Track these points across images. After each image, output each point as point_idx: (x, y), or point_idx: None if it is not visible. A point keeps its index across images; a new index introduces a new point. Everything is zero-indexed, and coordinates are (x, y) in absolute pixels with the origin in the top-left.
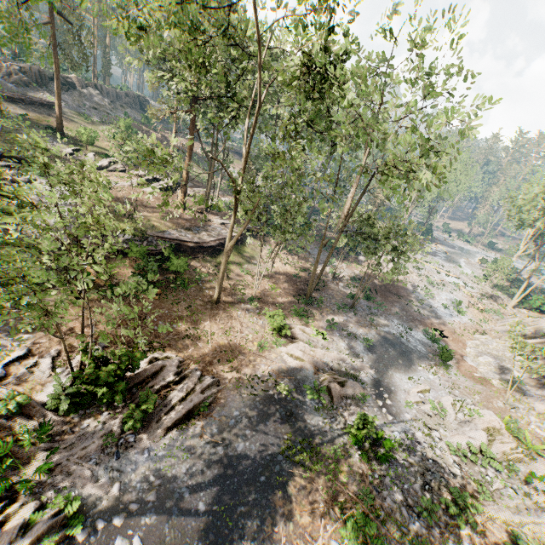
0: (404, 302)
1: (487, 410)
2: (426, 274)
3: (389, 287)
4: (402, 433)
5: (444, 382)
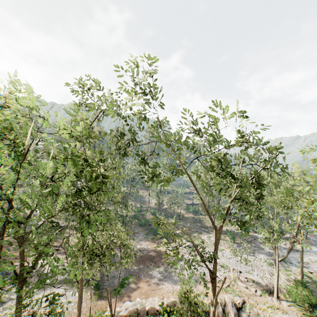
0: (149, 266)
1: (65, 314)
2: (206, 256)
3: (156, 257)
4: (15, 298)
5: (77, 298)
